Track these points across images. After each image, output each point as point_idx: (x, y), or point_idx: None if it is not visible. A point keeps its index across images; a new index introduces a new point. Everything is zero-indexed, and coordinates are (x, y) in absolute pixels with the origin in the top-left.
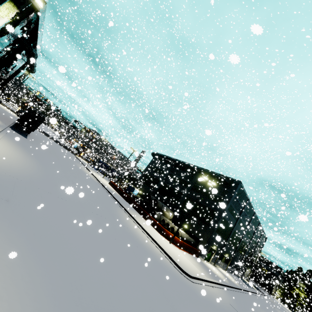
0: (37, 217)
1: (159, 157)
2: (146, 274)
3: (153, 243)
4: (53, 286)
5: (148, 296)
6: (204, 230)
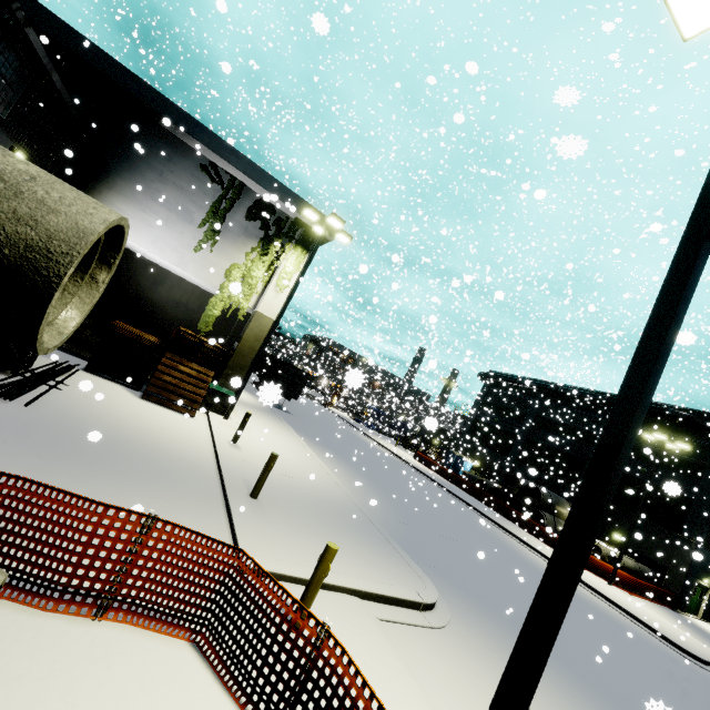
0: (483, 588)
1: (501, 381)
2: (648, 665)
3: (591, 592)
4: (605, 695)
5: (689, 707)
6: (672, 545)
